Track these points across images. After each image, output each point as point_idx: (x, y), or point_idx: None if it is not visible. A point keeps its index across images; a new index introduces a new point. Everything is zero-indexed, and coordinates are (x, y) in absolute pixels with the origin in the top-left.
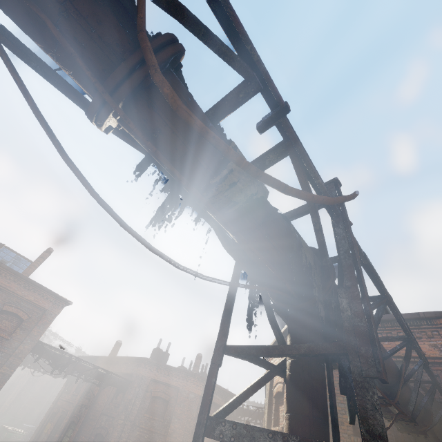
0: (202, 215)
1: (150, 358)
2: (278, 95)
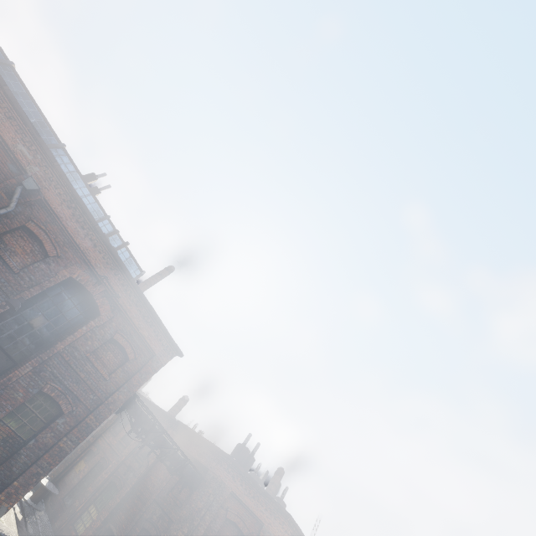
0: None
1: (232, 455)
2: None
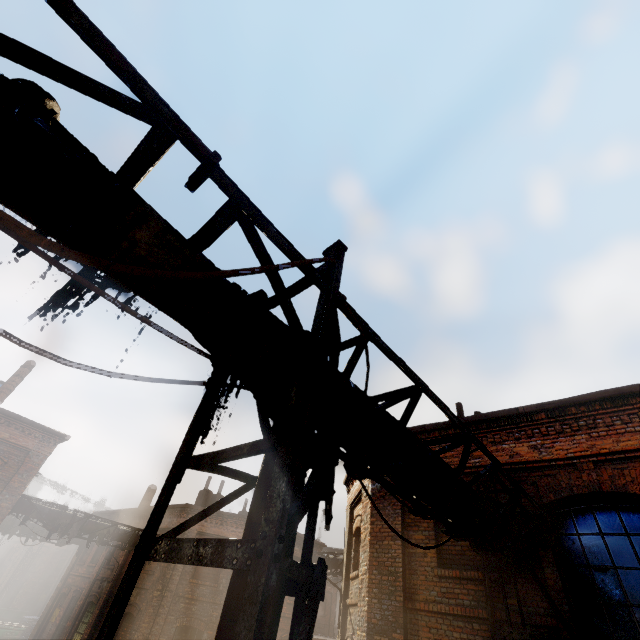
0: (135, 299)
1: (196, 504)
2: (195, 145)
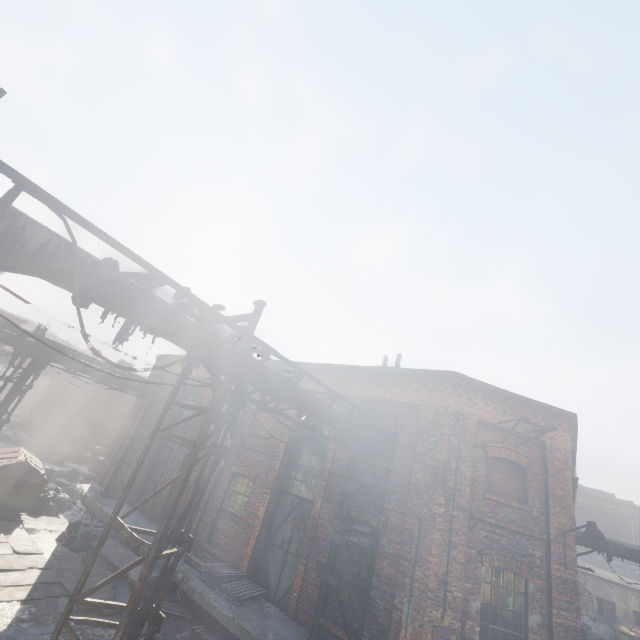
0: None
1: None
2: None
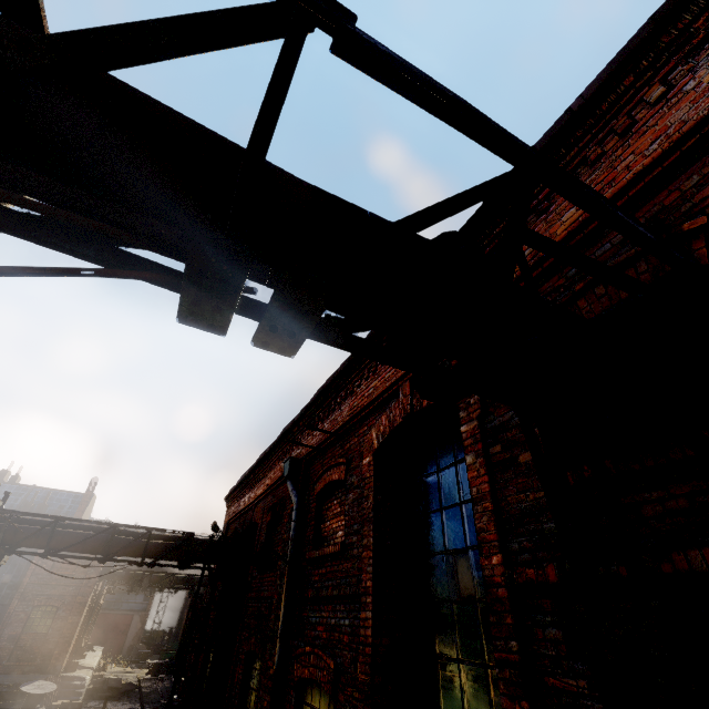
0: None
1: None
2: None
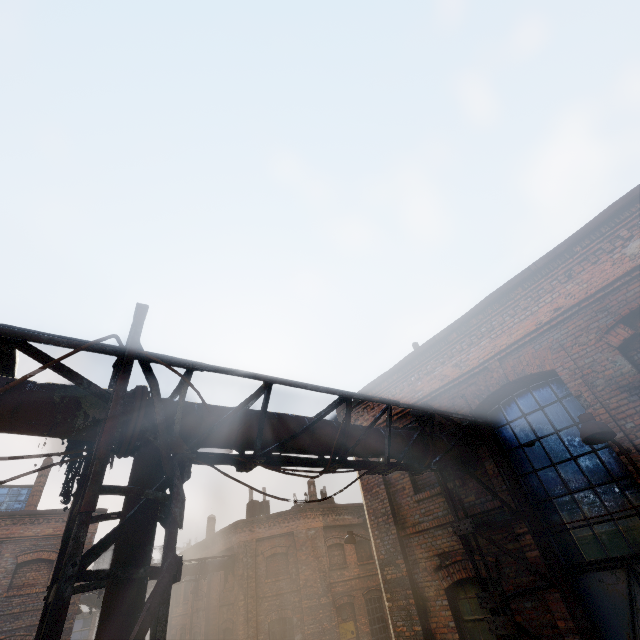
0: None
1: (247, 517)
2: None
